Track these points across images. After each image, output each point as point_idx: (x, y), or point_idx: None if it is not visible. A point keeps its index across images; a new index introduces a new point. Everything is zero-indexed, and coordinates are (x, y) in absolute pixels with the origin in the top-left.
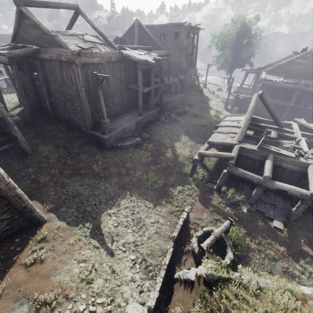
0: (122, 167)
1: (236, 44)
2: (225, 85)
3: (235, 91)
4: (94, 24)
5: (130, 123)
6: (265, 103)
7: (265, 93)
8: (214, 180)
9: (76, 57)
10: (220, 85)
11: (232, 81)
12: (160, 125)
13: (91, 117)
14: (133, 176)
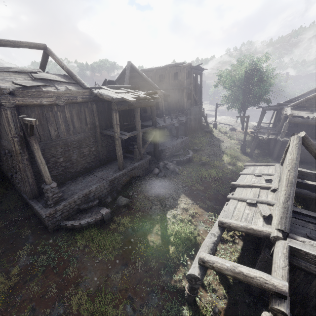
0: (58, 276)
1: (246, 82)
2: (238, 124)
3: (253, 131)
4: (61, 62)
5: (98, 183)
6: (313, 151)
7: (294, 132)
8: (240, 315)
9: (4, 97)
10: (233, 125)
11: (247, 120)
12: (150, 181)
13: (33, 178)
14: (68, 304)
